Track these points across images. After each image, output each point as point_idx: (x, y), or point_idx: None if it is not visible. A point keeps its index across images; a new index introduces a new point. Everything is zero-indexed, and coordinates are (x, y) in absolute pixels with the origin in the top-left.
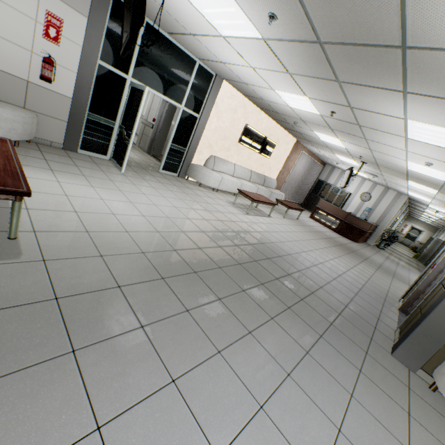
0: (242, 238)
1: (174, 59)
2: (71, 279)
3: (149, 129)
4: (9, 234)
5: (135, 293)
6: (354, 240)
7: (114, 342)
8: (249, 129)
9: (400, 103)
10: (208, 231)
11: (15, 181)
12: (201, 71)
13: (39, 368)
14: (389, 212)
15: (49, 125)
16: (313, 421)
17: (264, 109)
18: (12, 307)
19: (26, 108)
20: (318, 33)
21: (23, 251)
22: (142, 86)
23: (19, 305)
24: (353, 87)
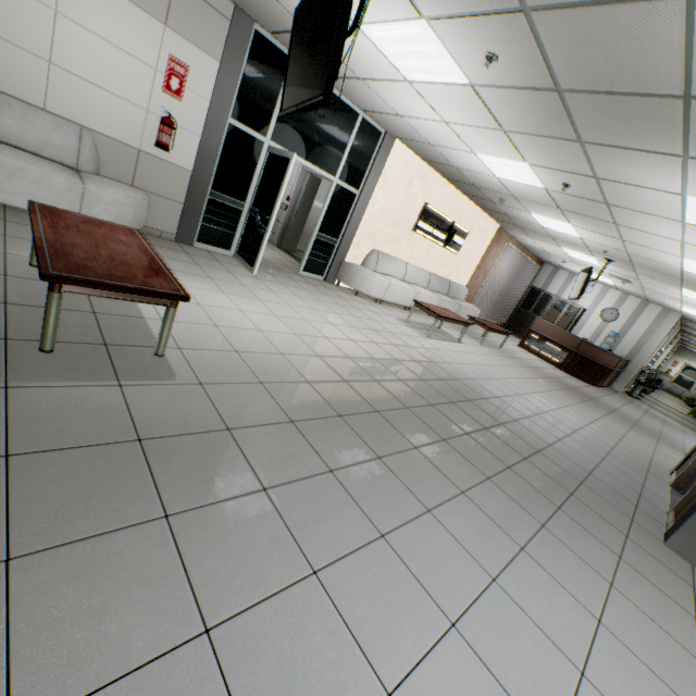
0: (428, 371)
1: (329, 112)
2: (237, 409)
3: (280, 212)
4: (157, 350)
5: (313, 430)
6: (591, 383)
7: (305, 485)
8: (429, 211)
9: (676, 172)
10: (381, 358)
11: (169, 283)
12: (364, 127)
13: (236, 502)
14: (649, 339)
15: (161, 209)
16: (563, 606)
17: (454, 180)
18: (186, 435)
19: (134, 186)
20: (557, 78)
21: (176, 371)
22: (288, 153)
23: (193, 433)
24: (603, 150)
